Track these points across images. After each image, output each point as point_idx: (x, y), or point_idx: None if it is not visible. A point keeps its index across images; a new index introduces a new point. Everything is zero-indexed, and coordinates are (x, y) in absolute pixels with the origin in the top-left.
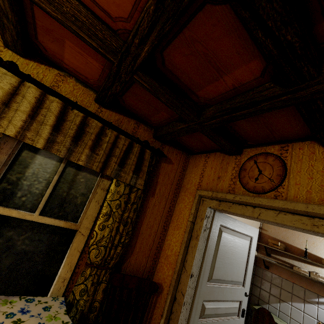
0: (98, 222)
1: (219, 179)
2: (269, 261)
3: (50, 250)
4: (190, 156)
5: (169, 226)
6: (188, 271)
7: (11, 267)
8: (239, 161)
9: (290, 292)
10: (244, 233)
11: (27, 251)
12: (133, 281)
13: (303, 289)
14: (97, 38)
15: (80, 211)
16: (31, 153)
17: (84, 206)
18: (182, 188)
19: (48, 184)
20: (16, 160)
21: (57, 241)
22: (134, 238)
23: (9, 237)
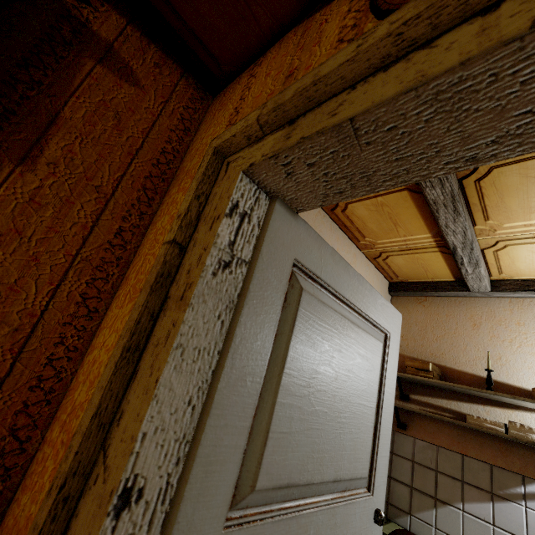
0: None
1: (293, 76)
2: (406, 413)
3: None
4: (212, 100)
5: (113, 300)
6: (111, 471)
7: None
8: None
9: (459, 479)
10: (371, 315)
11: None
12: None
13: (487, 467)
14: None
15: None
16: None
17: None
18: (176, 178)
19: None
20: None
21: None
22: None
23: None
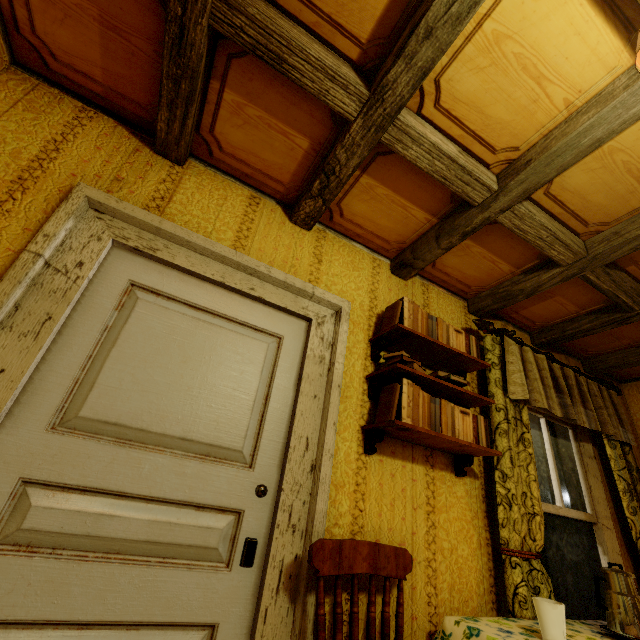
0: (623, 504)
1: None
2: None
3: (588, 558)
4: (621, 386)
5: None
6: None
7: (575, 588)
8: None
9: None
10: None
11: (575, 563)
12: None
13: None
14: (639, 297)
15: (581, 495)
16: None
17: (580, 486)
18: None
19: (547, 463)
20: None
21: (586, 543)
22: None
23: (556, 544)
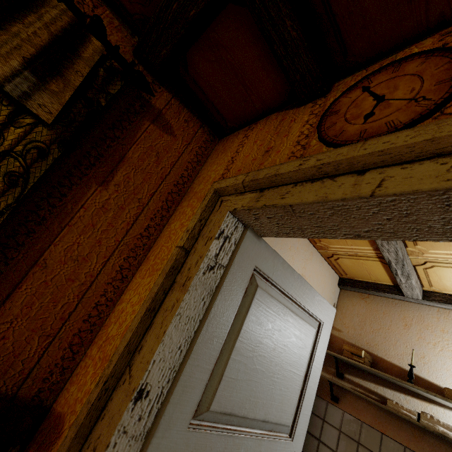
0: None
1: (269, 153)
2: (339, 388)
3: None
4: (218, 141)
5: (137, 271)
6: (134, 378)
7: None
8: (322, 106)
9: None
10: (308, 307)
11: None
12: None
13: (401, 447)
14: None
15: None
16: None
17: None
18: (187, 194)
19: None
20: None
21: None
22: (11, 275)
23: None
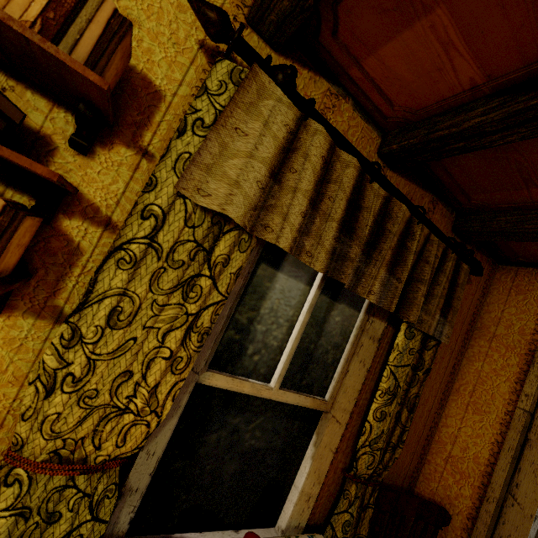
0: (373, 405)
1: None
2: None
3: (286, 445)
4: (497, 267)
5: (449, 400)
6: (525, 506)
7: (236, 476)
8: None
9: None
10: None
11: (257, 449)
12: (411, 505)
13: None
14: None
15: (329, 376)
16: (270, 269)
17: (335, 367)
18: (479, 330)
19: (291, 329)
20: (249, 283)
21: (296, 430)
22: None
23: (234, 427)
